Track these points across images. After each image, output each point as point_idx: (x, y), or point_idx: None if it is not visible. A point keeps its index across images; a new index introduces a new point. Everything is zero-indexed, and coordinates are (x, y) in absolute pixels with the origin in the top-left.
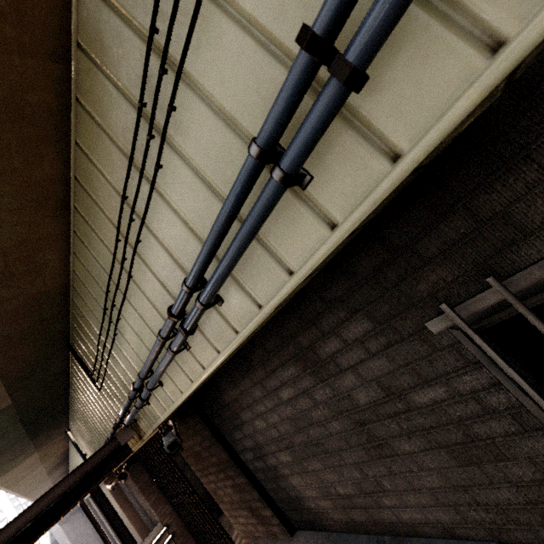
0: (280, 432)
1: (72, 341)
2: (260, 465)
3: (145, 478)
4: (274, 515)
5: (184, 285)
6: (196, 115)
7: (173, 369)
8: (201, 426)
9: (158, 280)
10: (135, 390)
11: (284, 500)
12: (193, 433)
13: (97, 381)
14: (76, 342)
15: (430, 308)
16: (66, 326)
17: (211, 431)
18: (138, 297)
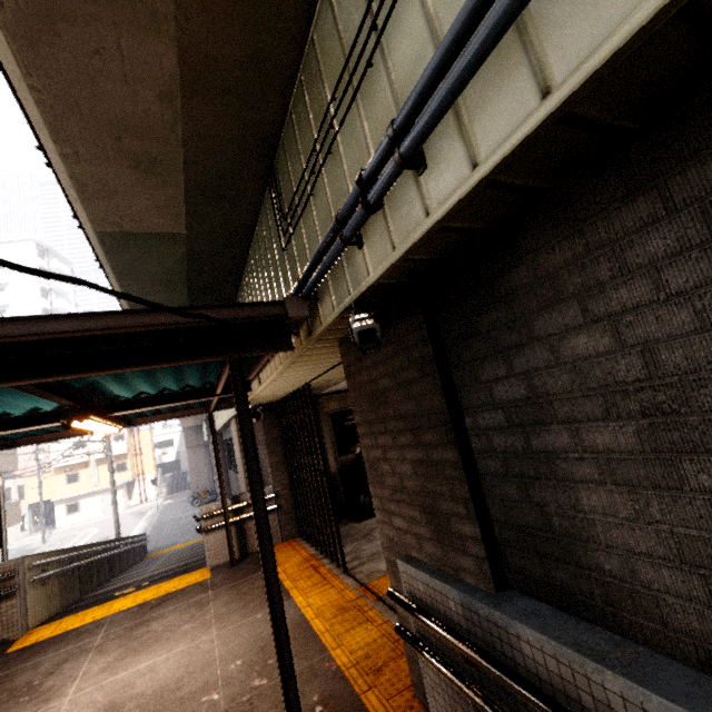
0: (659, 366)
1: (277, 161)
2: (508, 443)
3: (275, 435)
4: (480, 540)
5: None
6: None
7: (494, 81)
8: (421, 336)
9: None
10: (362, 182)
11: (521, 526)
12: (393, 351)
13: (286, 231)
14: (281, 162)
15: None
16: (280, 121)
17: (434, 351)
18: None
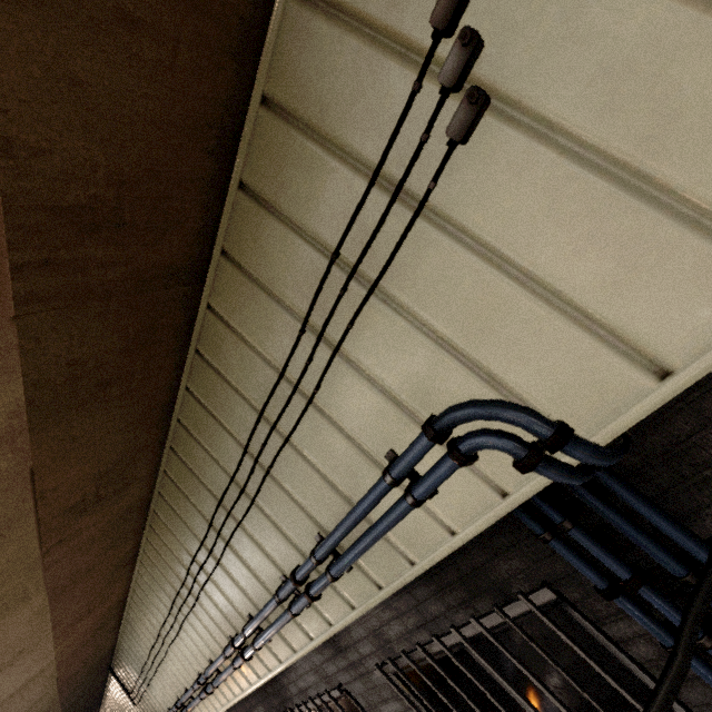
0: None
1: (114, 666)
2: None
3: None
4: None
5: (180, 702)
6: (179, 652)
7: None
8: None
9: (171, 680)
10: None
11: None
12: None
13: (134, 699)
14: (117, 669)
15: (277, 710)
16: (110, 660)
17: None
18: (162, 679)
